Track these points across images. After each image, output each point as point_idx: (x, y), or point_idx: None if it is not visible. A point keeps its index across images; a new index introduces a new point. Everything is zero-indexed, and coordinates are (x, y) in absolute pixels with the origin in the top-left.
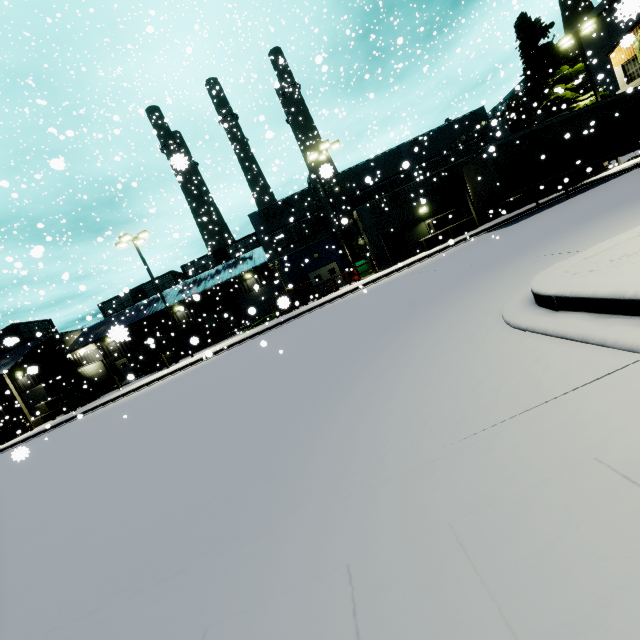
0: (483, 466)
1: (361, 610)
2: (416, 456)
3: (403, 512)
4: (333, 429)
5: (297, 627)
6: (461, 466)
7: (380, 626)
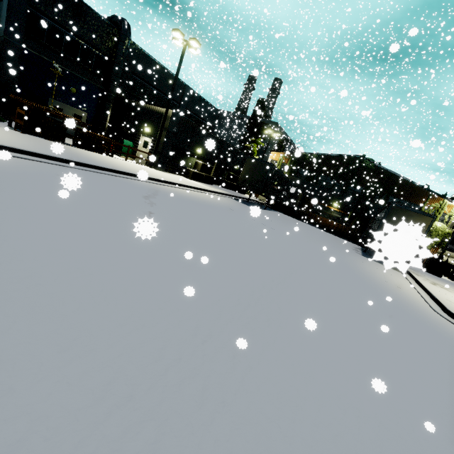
0: None
1: None
2: None
3: None
4: None
5: None
6: None
7: None
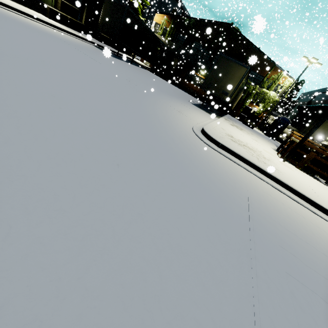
0: (258, 194)
1: (281, 225)
2: (246, 191)
3: (263, 205)
4: (213, 178)
5: (282, 233)
6: (256, 194)
7: (284, 226)
